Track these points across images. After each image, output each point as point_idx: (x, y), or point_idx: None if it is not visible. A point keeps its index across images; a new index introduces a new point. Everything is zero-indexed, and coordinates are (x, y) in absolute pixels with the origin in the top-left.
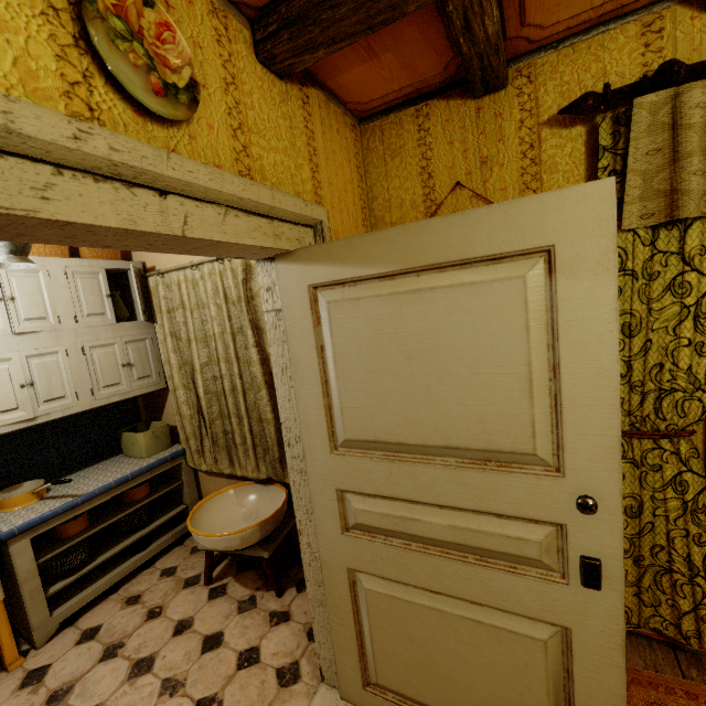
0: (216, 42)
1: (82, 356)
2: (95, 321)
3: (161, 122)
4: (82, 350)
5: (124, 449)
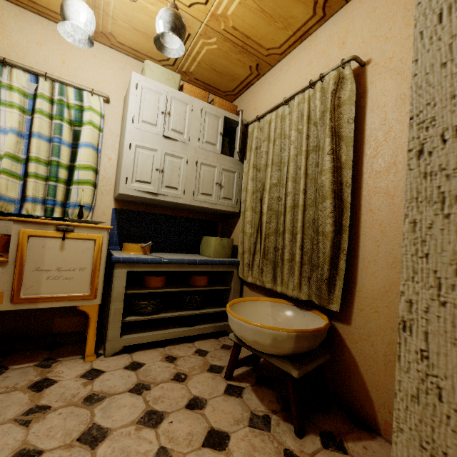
0: None
1: (194, 167)
2: (208, 147)
3: None
4: (196, 163)
5: (200, 249)
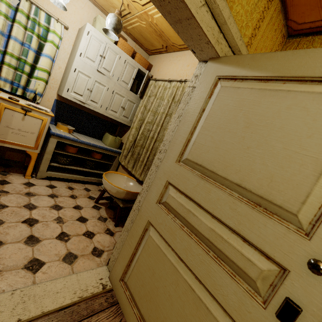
0: None
1: (111, 94)
2: (123, 84)
3: None
4: (113, 91)
5: (103, 139)
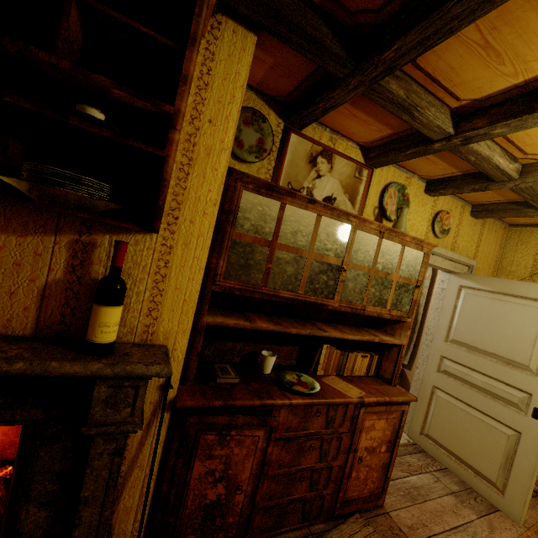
0: (459, 214)
1: None
2: None
3: (438, 238)
4: None
5: None
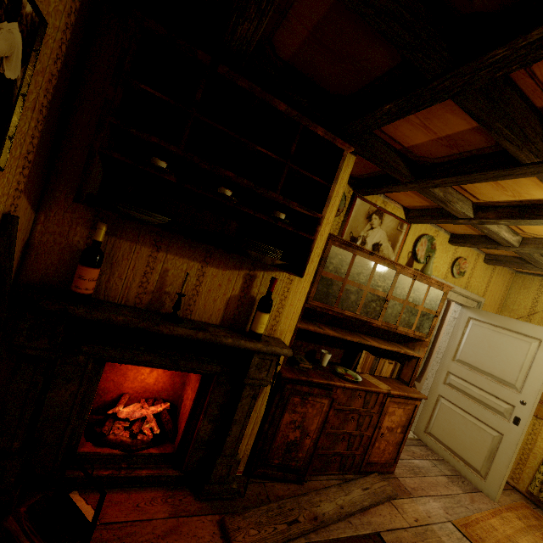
0: (474, 260)
1: None
2: None
3: (455, 277)
4: None
5: None
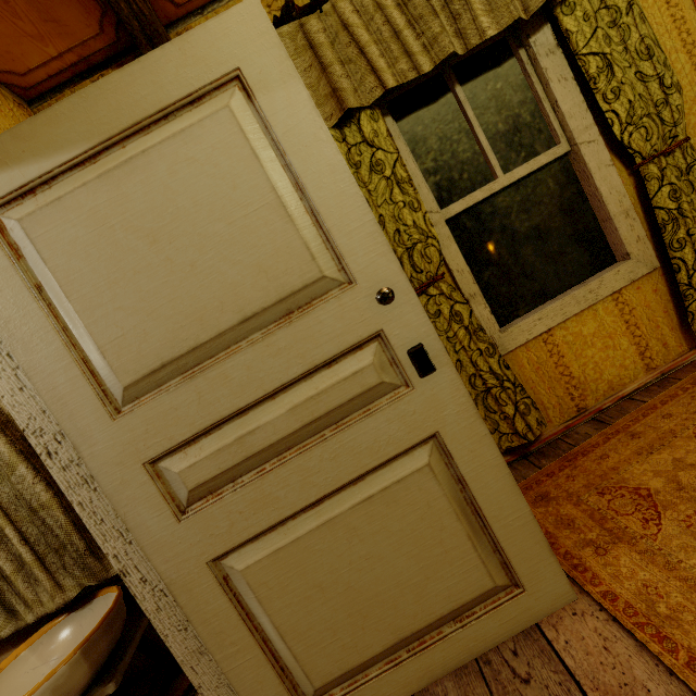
0: None
1: None
2: None
3: None
4: None
5: None
